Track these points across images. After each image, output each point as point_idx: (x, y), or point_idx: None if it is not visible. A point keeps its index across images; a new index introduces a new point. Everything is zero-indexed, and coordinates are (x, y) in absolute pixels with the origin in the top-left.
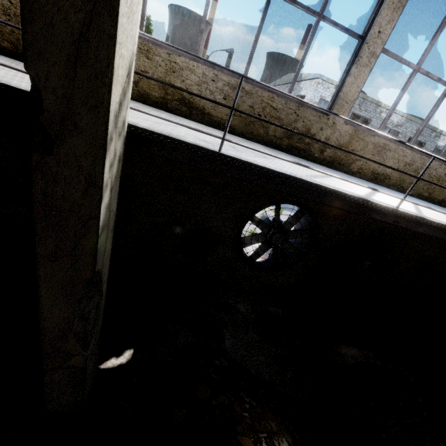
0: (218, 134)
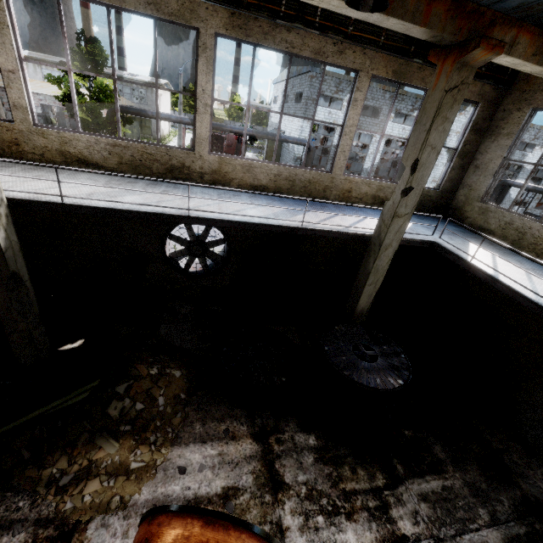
0: (101, 182)
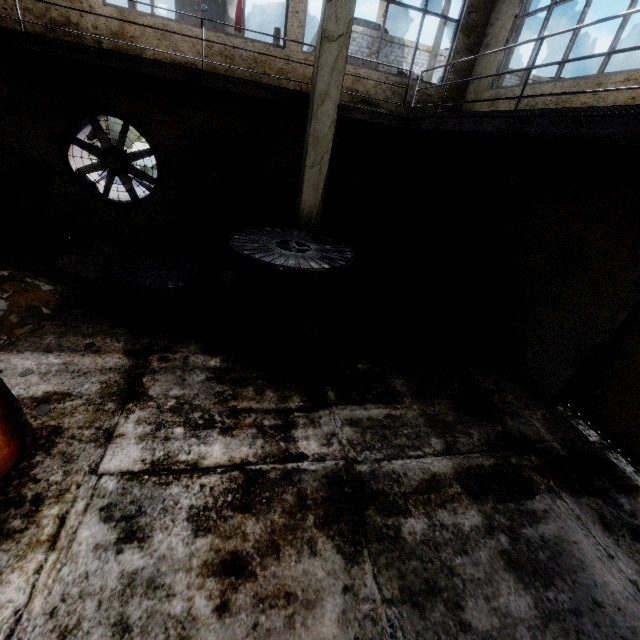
0: None
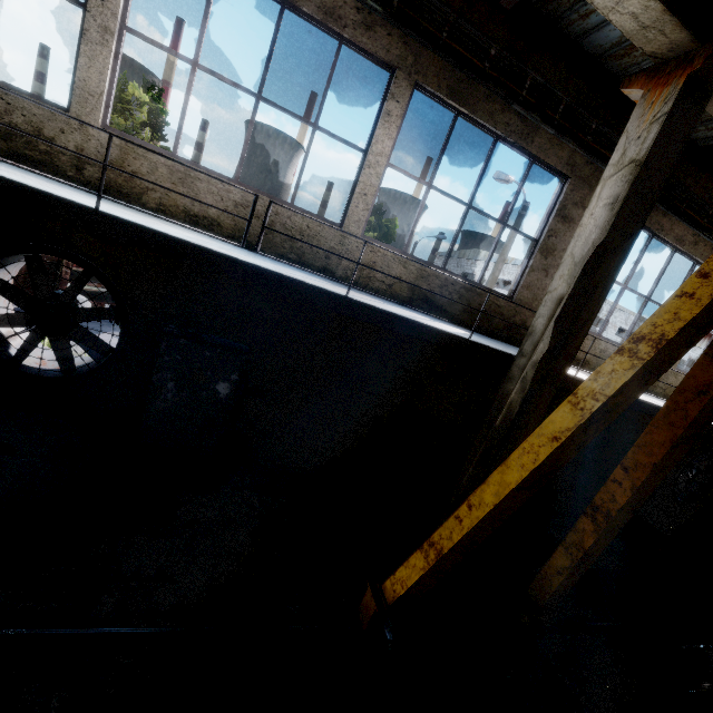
0: None
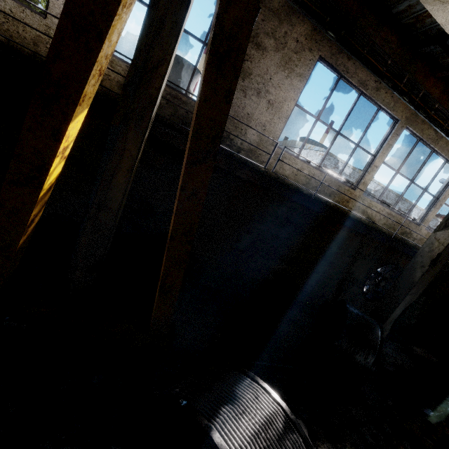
0: None
